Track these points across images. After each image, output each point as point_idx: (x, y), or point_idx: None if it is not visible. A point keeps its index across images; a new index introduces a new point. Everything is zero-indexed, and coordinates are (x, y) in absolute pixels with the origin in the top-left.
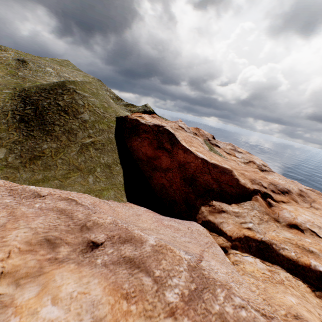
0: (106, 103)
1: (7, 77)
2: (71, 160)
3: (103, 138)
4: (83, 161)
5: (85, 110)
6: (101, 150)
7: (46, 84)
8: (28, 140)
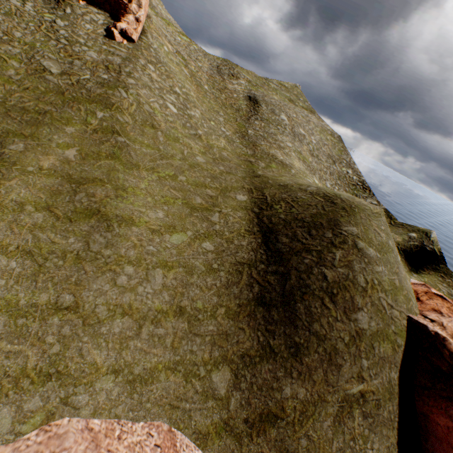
0: (396, 275)
1: (235, 140)
2: (321, 444)
3: (380, 381)
4: (339, 450)
5: (365, 302)
6: (372, 420)
7: (301, 202)
8: (264, 358)
